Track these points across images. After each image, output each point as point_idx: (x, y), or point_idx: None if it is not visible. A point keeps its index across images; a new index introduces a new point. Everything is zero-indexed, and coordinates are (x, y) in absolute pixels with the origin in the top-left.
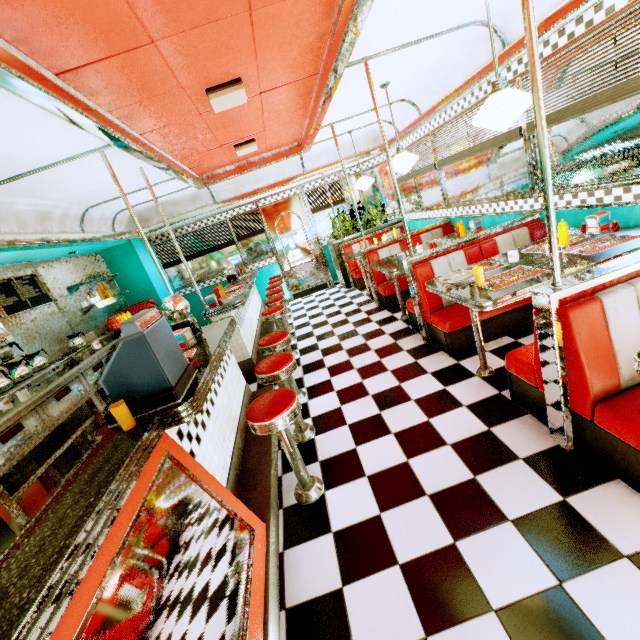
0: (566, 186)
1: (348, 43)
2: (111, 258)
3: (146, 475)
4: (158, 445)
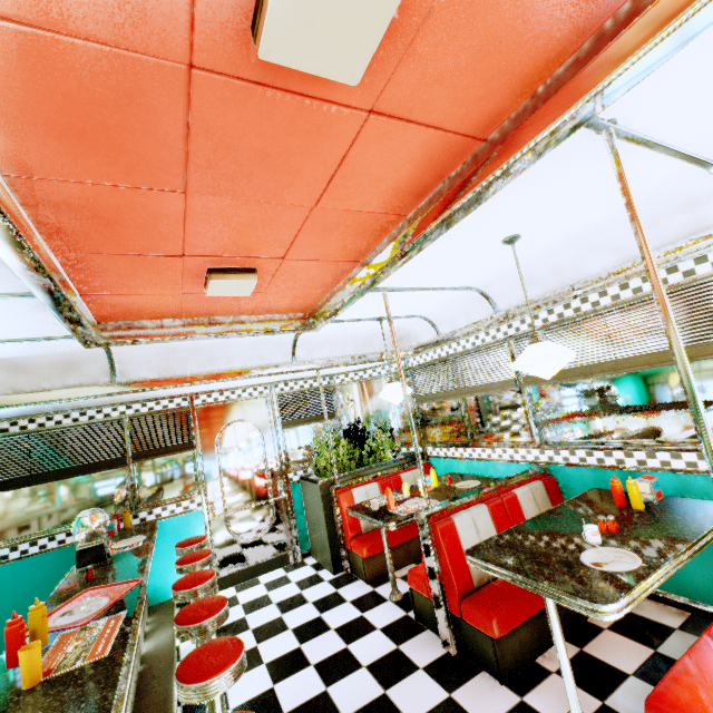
0: None
1: None
2: None
3: None
4: None
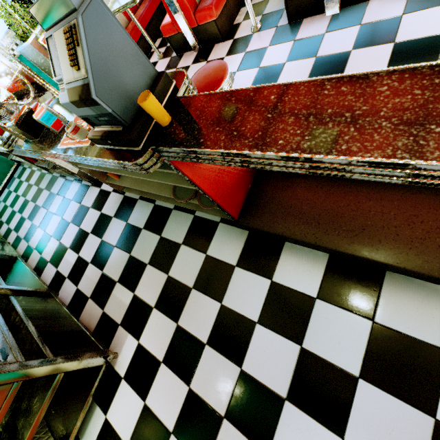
0: None
1: None
2: None
3: None
4: None
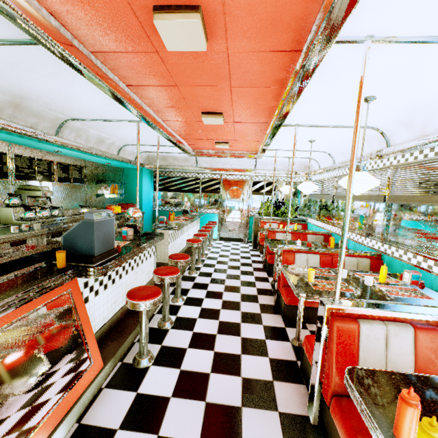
0: (402, 244)
1: (282, 116)
2: (128, 173)
3: (49, 296)
4: (67, 283)
